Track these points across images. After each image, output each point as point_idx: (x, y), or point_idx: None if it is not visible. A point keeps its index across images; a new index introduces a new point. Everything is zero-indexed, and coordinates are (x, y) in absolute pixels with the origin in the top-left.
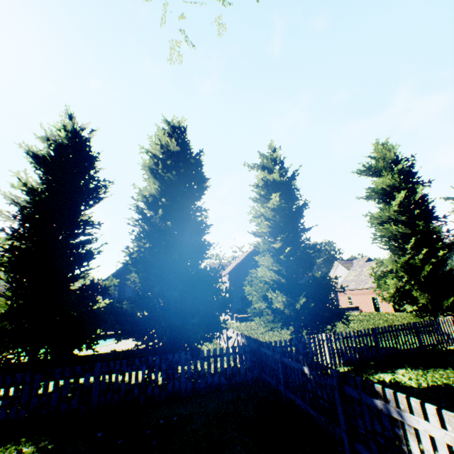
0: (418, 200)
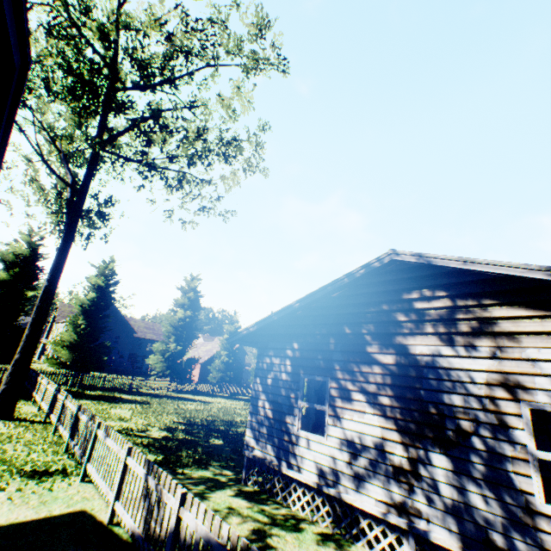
0: (189, 316)
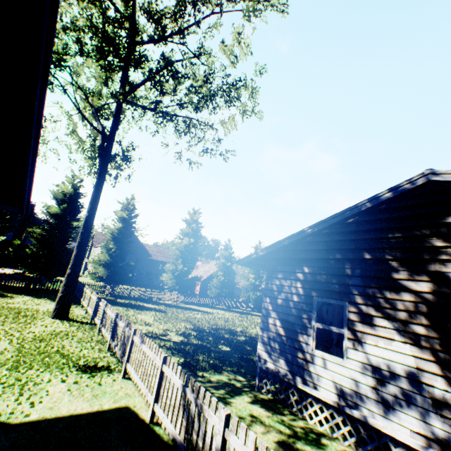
0: (193, 243)
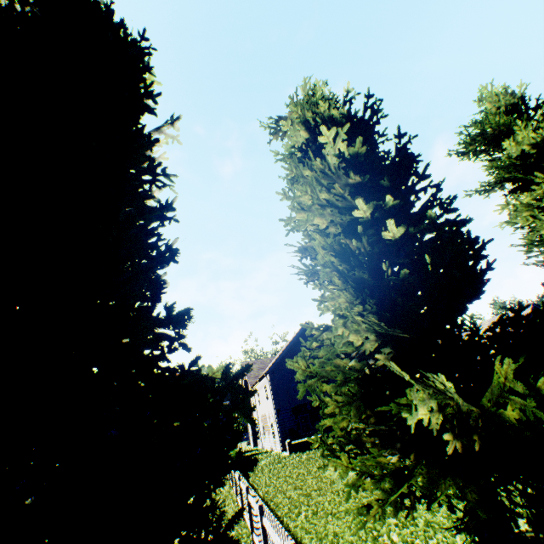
0: None
